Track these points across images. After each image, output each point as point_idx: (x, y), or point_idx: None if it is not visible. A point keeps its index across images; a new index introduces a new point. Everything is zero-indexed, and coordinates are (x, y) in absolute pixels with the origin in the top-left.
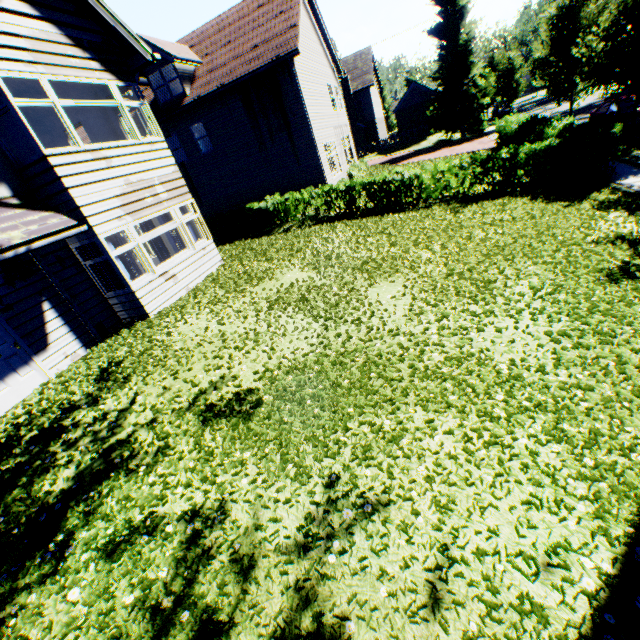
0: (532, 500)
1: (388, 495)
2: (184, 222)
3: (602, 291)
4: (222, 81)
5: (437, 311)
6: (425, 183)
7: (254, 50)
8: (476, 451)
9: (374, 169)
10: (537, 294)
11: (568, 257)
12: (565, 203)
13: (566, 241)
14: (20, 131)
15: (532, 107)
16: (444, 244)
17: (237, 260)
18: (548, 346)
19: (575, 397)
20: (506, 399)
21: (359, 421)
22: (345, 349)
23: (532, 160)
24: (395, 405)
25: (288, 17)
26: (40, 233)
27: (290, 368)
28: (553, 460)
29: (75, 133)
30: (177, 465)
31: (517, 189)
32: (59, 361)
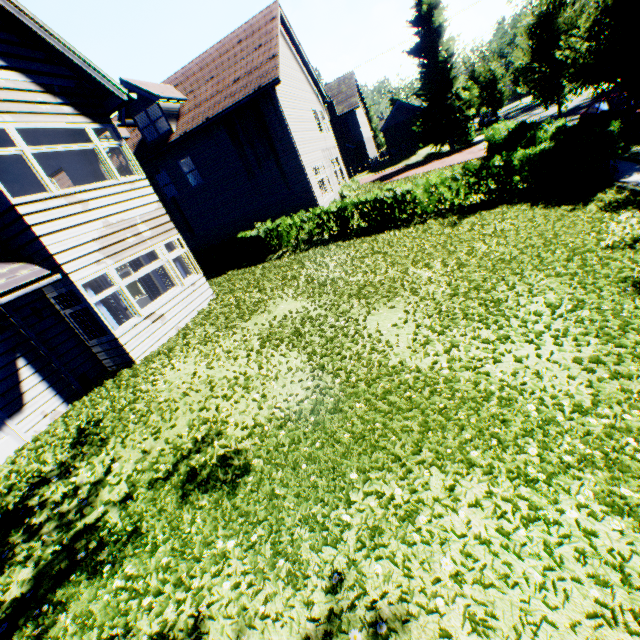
0: (600, 609)
1: (406, 604)
2: (170, 259)
3: (631, 304)
4: (207, 115)
5: (445, 339)
6: (418, 198)
7: (236, 83)
8: (514, 531)
9: (366, 187)
10: (556, 312)
11: (584, 266)
12: (569, 207)
13: (578, 248)
14: (3, 181)
15: (518, 114)
16: (444, 261)
17: (229, 293)
18: (580, 377)
19: (627, 446)
20: (541, 453)
21: (364, 491)
22: (344, 393)
23: (527, 165)
24: (406, 467)
25: (267, 49)
26: (7, 287)
27: (282, 421)
28: (617, 542)
29: (47, 179)
30: (148, 562)
31: (515, 196)
32: (37, 422)
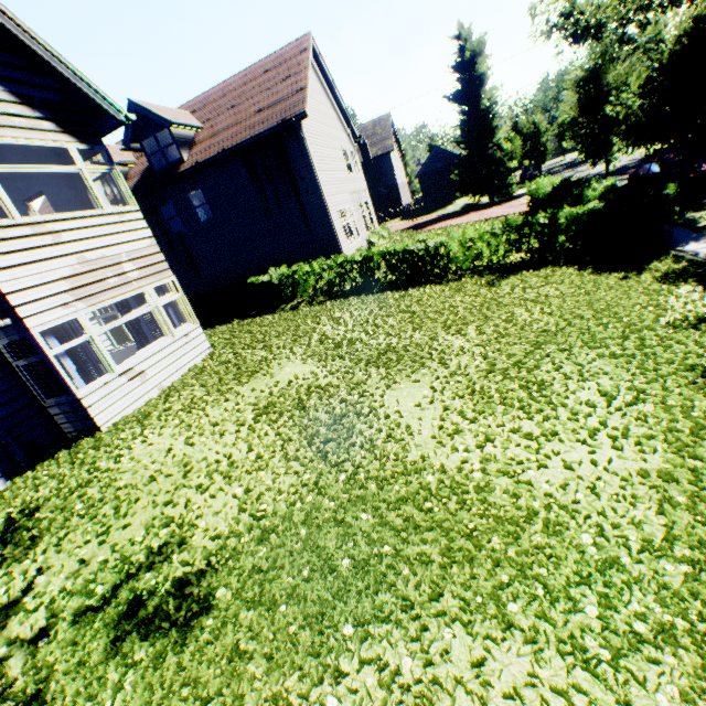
0: None
1: None
2: (160, 304)
3: (703, 400)
4: (223, 146)
5: (478, 430)
6: (453, 252)
7: (259, 114)
8: None
9: (396, 236)
10: (612, 403)
11: (642, 347)
12: (621, 274)
13: (634, 324)
14: None
15: (561, 170)
16: (480, 327)
17: (229, 347)
18: (648, 498)
19: None
20: (603, 615)
21: (360, 657)
22: (349, 495)
23: (574, 225)
24: (420, 623)
25: (296, 81)
26: None
27: (266, 531)
28: None
29: (9, 203)
30: None
31: (560, 257)
32: None
